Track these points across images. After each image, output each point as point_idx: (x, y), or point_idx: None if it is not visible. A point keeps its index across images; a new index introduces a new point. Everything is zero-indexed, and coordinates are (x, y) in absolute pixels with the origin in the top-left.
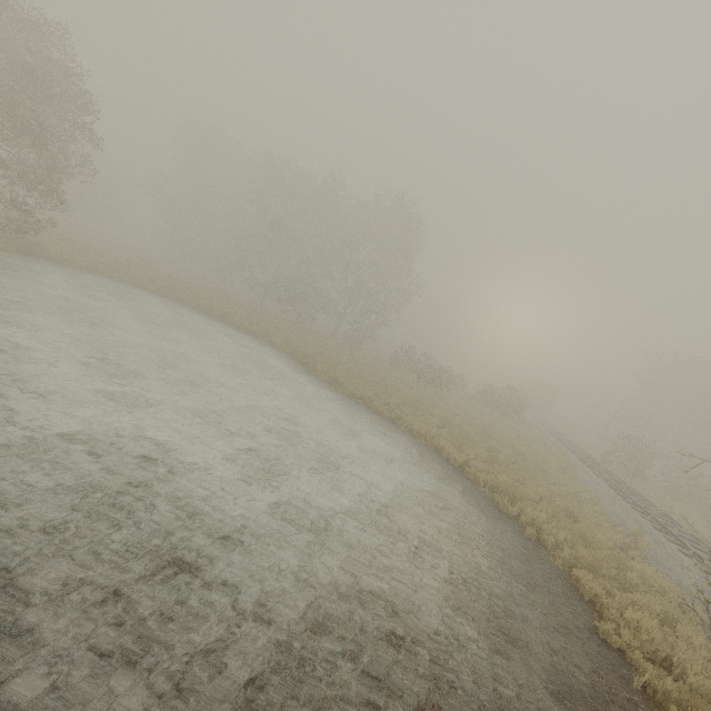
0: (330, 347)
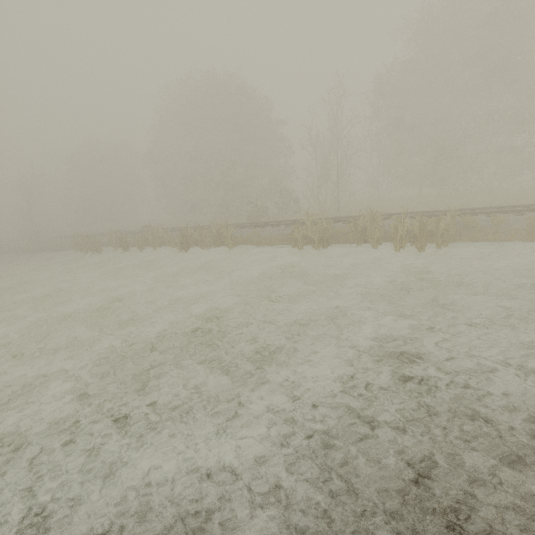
0: None
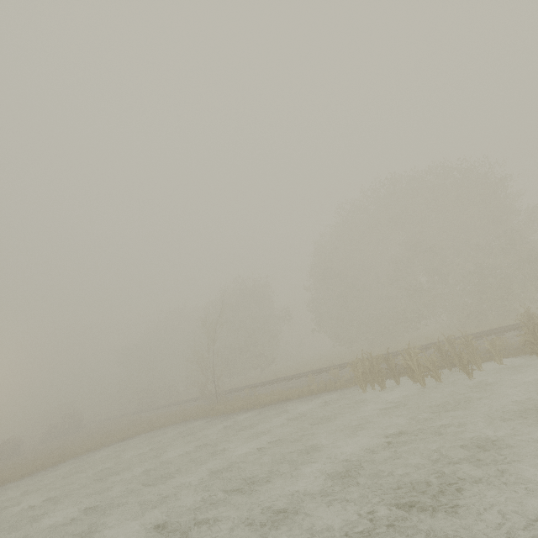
0: None
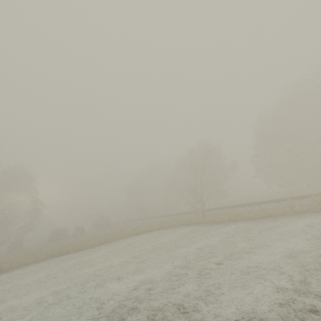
0: (35, 251)
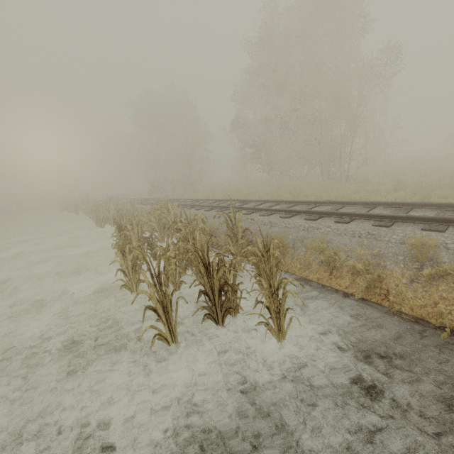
0: None
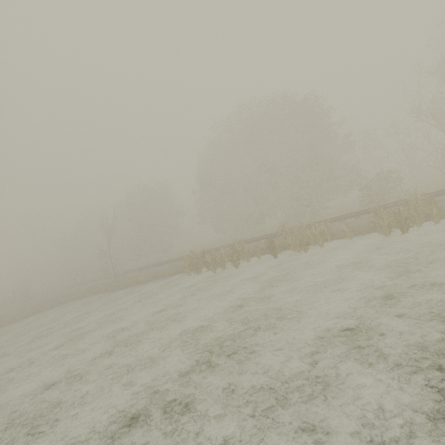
0: None
